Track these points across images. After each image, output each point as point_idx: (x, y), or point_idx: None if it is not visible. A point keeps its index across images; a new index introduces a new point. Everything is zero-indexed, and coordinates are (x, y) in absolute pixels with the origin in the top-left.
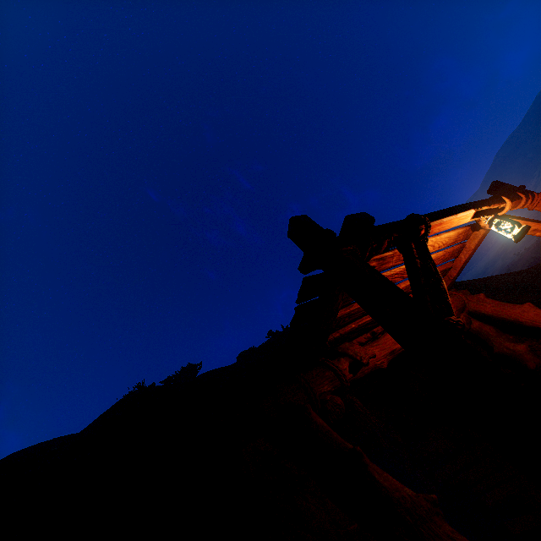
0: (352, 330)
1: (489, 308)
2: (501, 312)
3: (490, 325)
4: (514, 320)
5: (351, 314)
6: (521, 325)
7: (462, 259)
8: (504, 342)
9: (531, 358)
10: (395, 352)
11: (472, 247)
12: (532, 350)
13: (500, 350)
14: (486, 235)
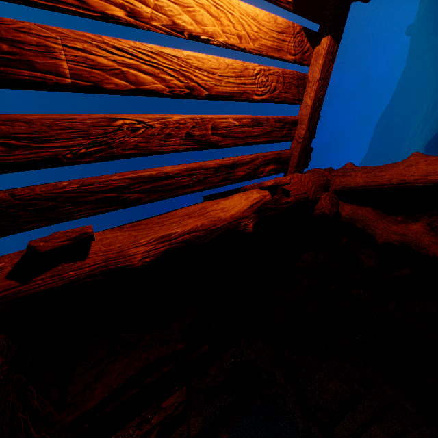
0: (64, 192)
1: (359, 176)
2: (377, 176)
3: (367, 207)
4: (398, 183)
5: (3, 132)
6: (409, 187)
7: (308, 103)
8: (389, 226)
9: (434, 241)
10: (174, 236)
11: (316, 76)
12: (433, 229)
13: (386, 238)
14: (335, 56)
